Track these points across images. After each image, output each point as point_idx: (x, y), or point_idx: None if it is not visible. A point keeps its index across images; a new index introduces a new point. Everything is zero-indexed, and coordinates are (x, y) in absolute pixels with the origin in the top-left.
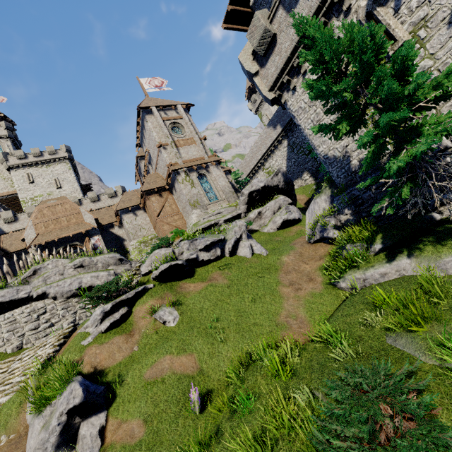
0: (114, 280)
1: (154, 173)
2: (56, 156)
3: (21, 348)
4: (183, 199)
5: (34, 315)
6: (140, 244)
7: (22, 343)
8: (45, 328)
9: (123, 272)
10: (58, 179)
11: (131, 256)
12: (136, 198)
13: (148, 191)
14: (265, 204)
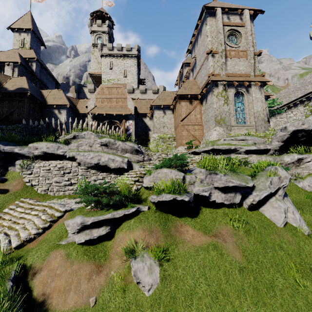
0: (111, 186)
1: (192, 80)
2: (130, 52)
3: (46, 193)
4: (210, 112)
5: (62, 171)
6: (159, 138)
7: (48, 189)
8: (66, 184)
9: (135, 162)
10: (126, 70)
11: (150, 145)
12: (170, 99)
13: (182, 95)
14: (311, 151)
